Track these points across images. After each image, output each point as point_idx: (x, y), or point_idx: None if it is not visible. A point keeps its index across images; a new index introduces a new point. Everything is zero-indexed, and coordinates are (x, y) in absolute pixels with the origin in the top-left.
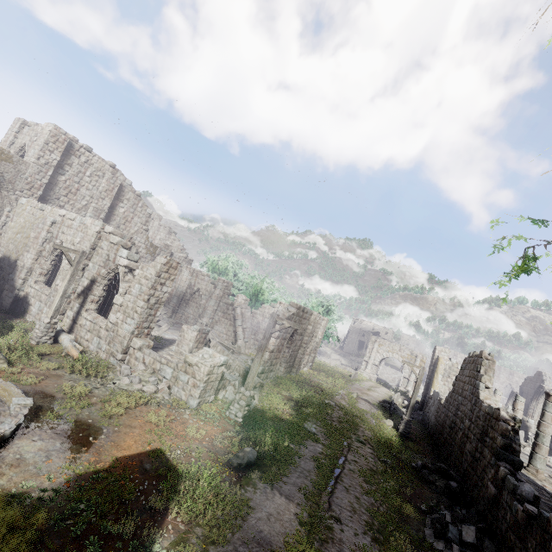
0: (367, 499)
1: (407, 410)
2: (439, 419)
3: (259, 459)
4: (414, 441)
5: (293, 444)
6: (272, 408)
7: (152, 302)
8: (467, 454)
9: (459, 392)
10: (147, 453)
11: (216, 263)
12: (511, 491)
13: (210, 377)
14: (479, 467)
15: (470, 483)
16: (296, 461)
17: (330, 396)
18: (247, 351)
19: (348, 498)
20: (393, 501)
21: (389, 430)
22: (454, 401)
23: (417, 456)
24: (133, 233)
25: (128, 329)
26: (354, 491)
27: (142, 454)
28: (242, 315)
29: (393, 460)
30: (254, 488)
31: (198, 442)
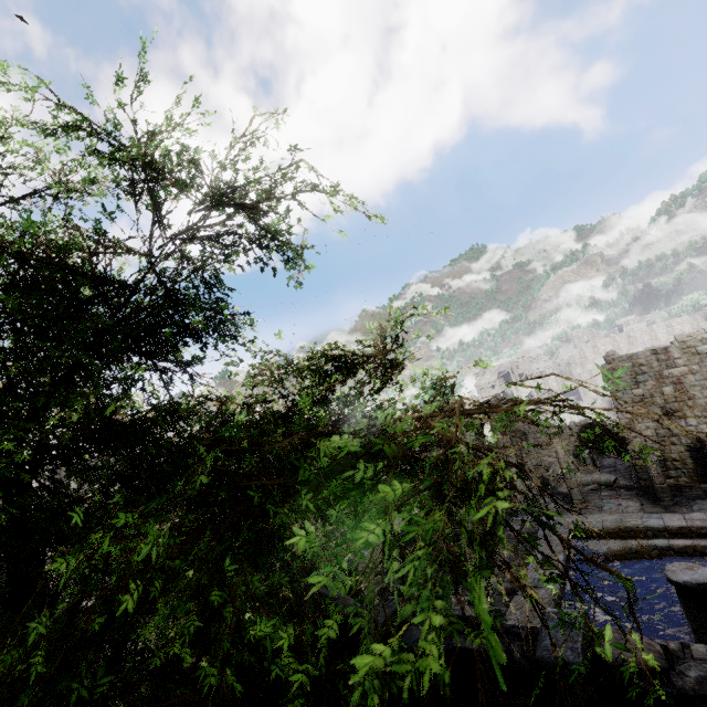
0: None
1: None
2: None
3: None
4: None
5: None
6: None
7: None
8: None
9: None
10: None
11: None
12: None
13: None
14: None
15: None
16: None
17: None
18: None
19: None
20: None
21: None
22: None
23: None
24: None
25: None
26: None
27: None
28: None
29: None
30: None
31: None
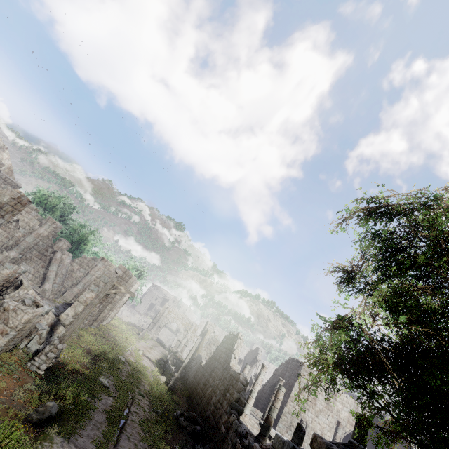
0: (143, 445)
1: (179, 369)
2: (197, 377)
3: (58, 413)
4: (176, 394)
5: (89, 398)
6: (72, 361)
7: None
8: (212, 404)
9: (217, 359)
10: None
11: (45, 198)
12: (235, 430)
13: (26, 325)
14: (218, 414)
15: (209, 426)
16: (92, 414)
17: (123, 352)
18: (51, 296)
19: (129, 446)
20: (160, 445)
21: (162, 385)
22: (211, 364)
23: (177, 407)
24: None
25: None
26: (134, 438)
27: None
28: (61, 260)
29: (162, 410)
30: (52, 443)
31: None
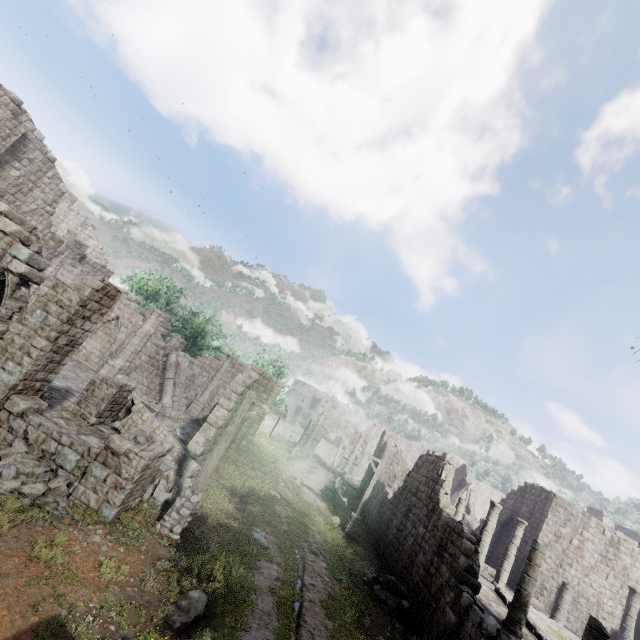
0: None
1: (358, 507)
2: (384, 516)
3: (207, 606)
4: (358, 542)
5: (245, 570)
6: (213, 509)
7: (61, 342)
8: (420, 566)
9: (412, 492)
10: (34, 632)
11: (145, 282)
12: (477, 624)
13: (144, 473)
14: (433, 584)
15: (421, 601)
16: (254, 602)
17: (275, 484)
18: (173, 414)
19: None
20: None
21: (337, 531)
22: (405, 500)
23: (364, 564)
24: (26, 211)
25: (7, 381)
26: (320, 635)
27: (23, 634)
28: (178, 365)
29: (347, 574)
30: None
31: (119, 588)
